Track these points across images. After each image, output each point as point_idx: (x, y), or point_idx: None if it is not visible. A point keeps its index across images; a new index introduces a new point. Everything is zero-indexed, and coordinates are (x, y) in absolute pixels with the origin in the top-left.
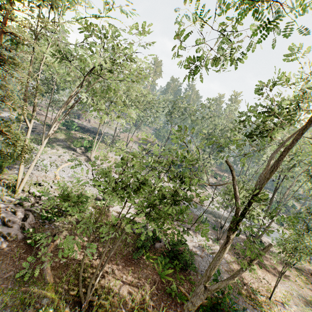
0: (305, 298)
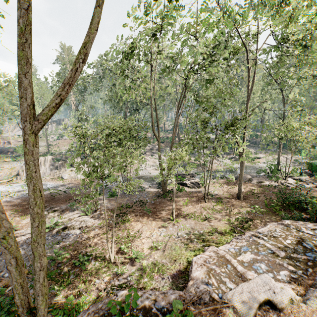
0: (199, 232)
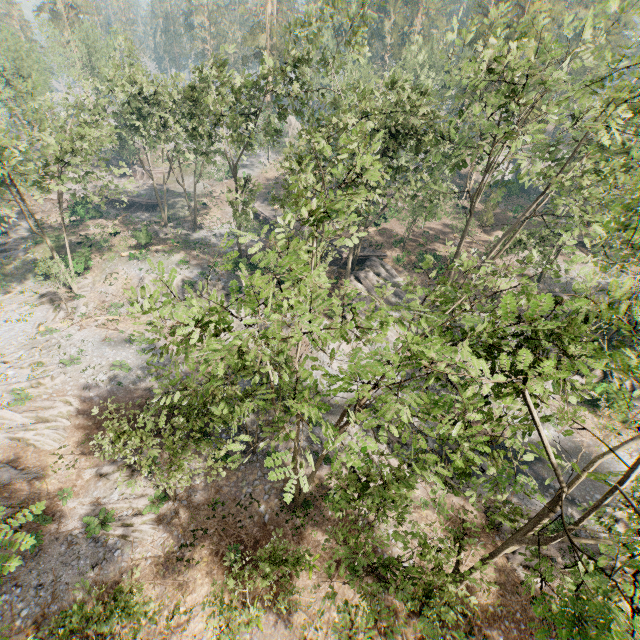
0: None
